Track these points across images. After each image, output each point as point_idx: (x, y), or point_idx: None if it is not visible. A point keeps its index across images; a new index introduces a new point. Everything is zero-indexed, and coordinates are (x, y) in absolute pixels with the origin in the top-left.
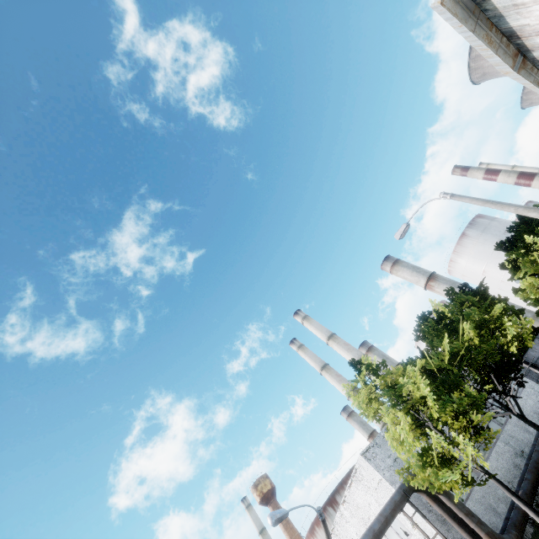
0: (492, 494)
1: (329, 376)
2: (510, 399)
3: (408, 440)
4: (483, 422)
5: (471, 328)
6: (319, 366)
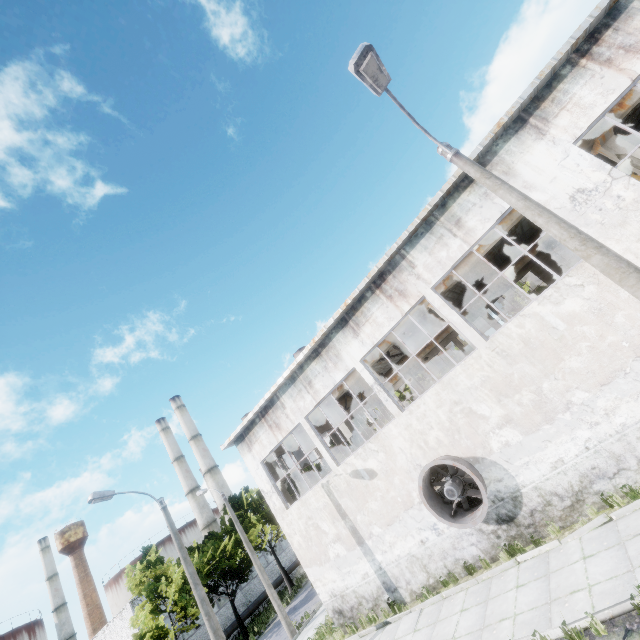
0: (207, 635)
1: (179, 469)
2: (284, 547)
3: (145, 621)
4: (195, 615)
5: (232, 542)
6: (174, 456)
